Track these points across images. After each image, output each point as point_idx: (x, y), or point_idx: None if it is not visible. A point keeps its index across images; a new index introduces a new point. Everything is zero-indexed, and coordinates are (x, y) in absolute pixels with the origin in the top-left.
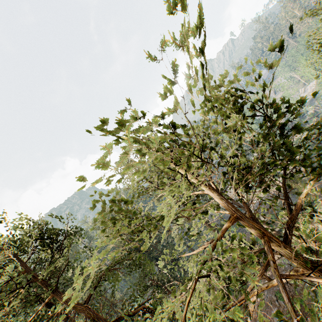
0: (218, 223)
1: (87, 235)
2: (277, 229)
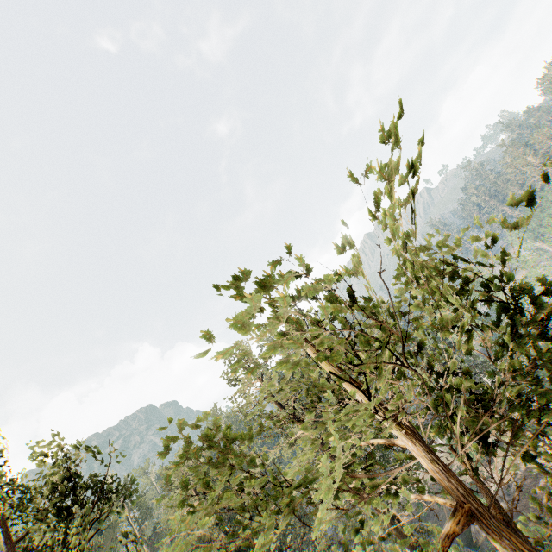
0: None
1: (142, 503)
2: None
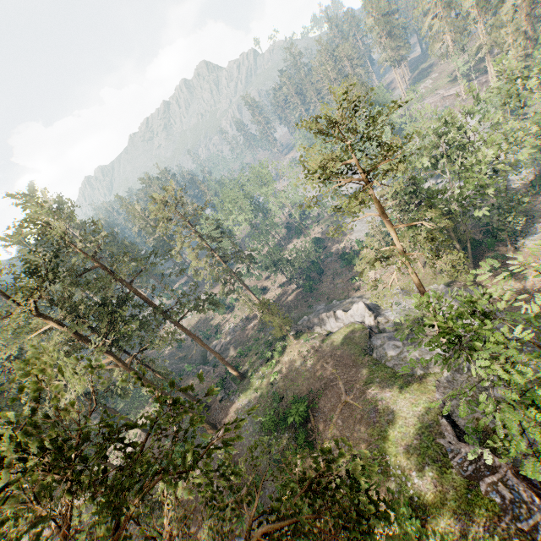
0: (172, 356)
1: None
2: (244, 370)
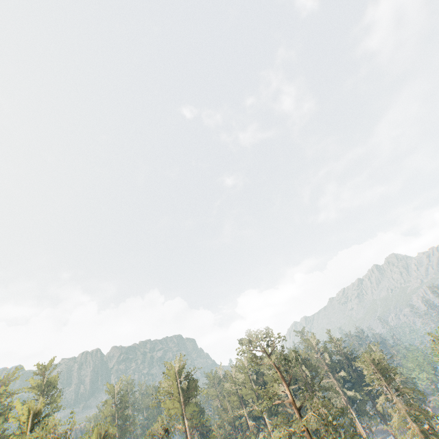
0: None
1: None
2: None
